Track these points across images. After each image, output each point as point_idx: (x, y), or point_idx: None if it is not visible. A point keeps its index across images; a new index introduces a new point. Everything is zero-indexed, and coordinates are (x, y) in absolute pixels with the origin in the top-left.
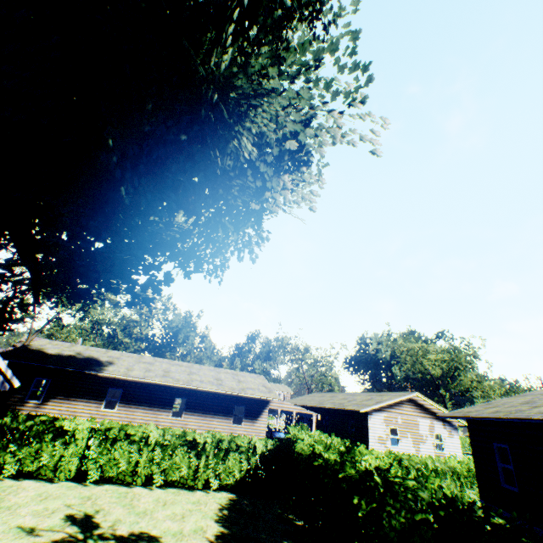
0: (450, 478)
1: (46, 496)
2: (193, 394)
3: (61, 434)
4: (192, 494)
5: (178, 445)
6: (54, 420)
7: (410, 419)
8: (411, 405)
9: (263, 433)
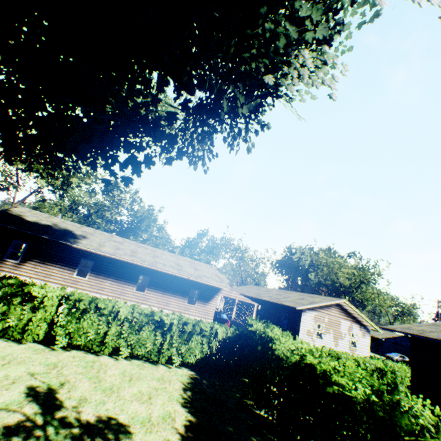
0: (375, 377)
1: (9, 360)
2: (156, 275)
3: (30, 299)
4: (155, 368)
5: (145, 322)
6: (23, 284)
7: (334, 319)
8: (338, 309)
9: (212, 314)
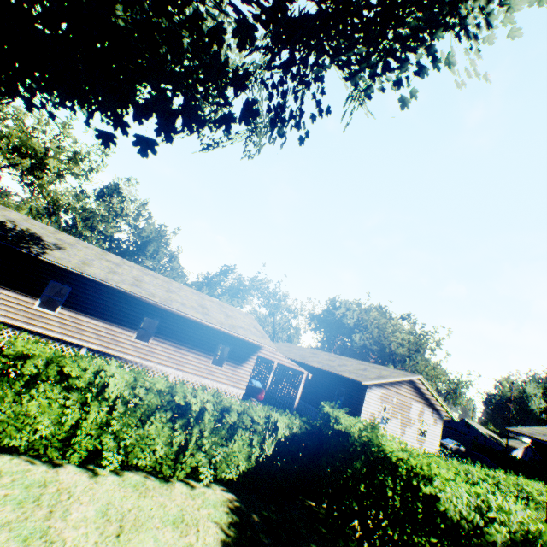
0: None
1: None
2: (169, 318)
3: None
4: (168, 492)
5: (156, 406)
6: None
7: (404, 401)
8: (410, 387)
9: (245, 381)
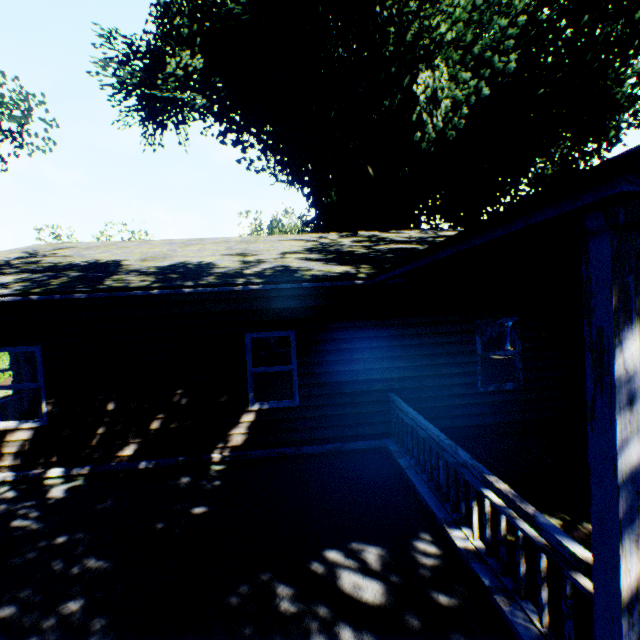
0: None
1: None
2: None
3: None
4: None
5: None
6: None
7: None
8: None
9: None
